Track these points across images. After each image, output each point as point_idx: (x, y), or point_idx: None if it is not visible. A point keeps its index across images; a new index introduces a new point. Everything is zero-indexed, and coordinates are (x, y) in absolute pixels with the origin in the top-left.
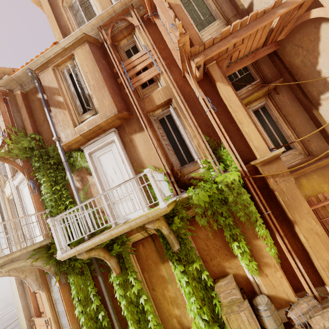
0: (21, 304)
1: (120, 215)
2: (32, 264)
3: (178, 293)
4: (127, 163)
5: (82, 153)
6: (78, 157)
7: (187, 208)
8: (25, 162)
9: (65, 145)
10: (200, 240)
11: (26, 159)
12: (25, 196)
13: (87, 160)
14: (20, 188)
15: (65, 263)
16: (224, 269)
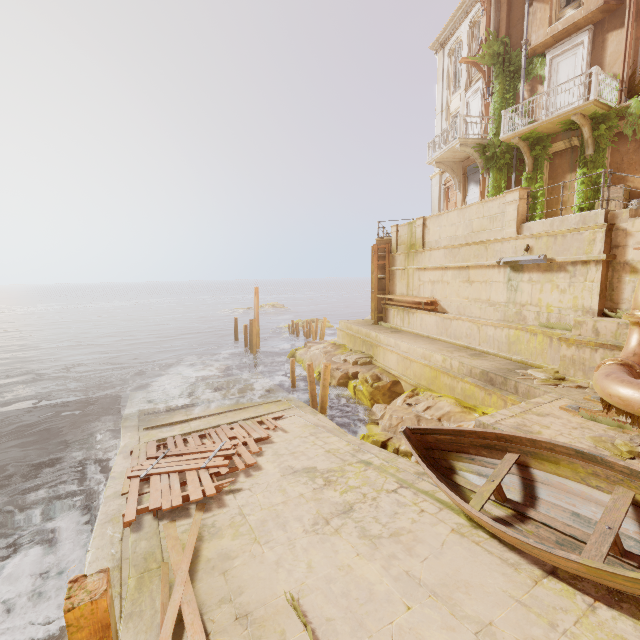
0: (438, 206)
1: (555, 107)
2: (472, 154)
3: (571, 198)
4: (585, 69)
5: (543, 59)
6: (537, 64)
7: (621, 118)
8: (488, 70)
9: (532, 49)
10: (618, 154)
11: (490, 67)
12: (472, 109)
13: (546, 67)
14: (469, 102)
15: (493, 160)
16: (625, 183)
